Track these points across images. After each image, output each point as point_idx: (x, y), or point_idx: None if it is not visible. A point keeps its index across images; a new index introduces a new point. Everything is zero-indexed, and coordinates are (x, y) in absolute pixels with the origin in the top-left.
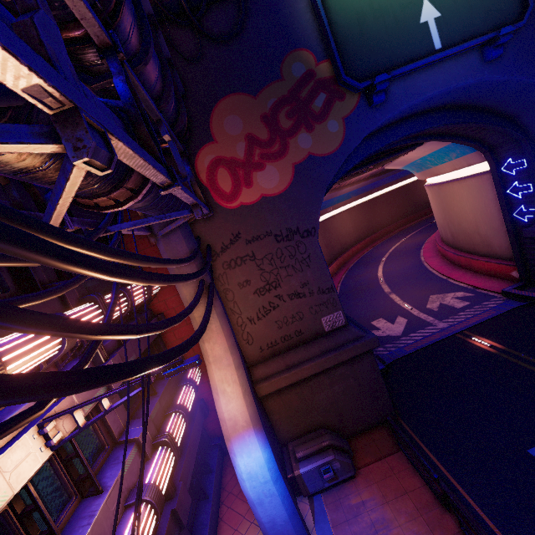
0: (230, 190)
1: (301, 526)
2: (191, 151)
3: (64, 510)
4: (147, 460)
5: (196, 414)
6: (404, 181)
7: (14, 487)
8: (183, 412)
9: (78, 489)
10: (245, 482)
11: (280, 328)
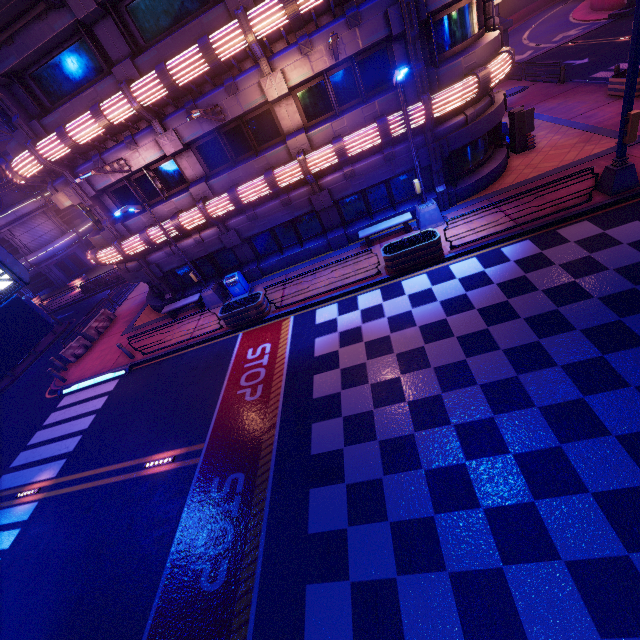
0: None
1: None
2: None
3: None
4: None
5: None
6: None
7: None
8: None
9: None
10: None
11: None
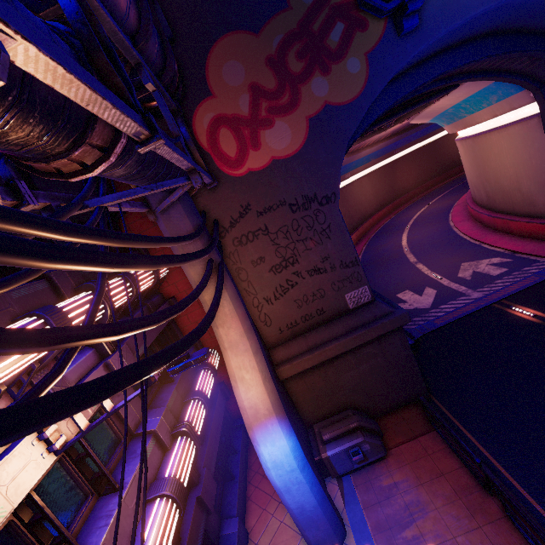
0: (235, 154)
1: (331, 510)
2: (186, 110)
3: (81, 510)
4: (167, 451)
5: (216, 397)
6: (429, 139)
7: (13, 501)
8: (202, 399)
9: (94, 488)
10: (270, 471)
11: (300, 307)
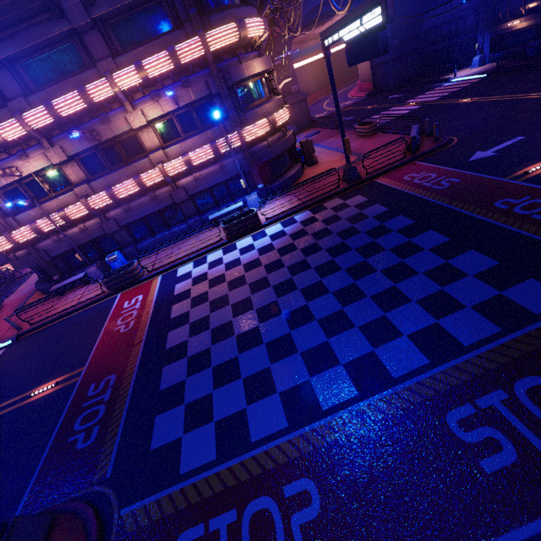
0: None
1: None
2: None
3: None
4: None
5: None
6: None
7: None
8: None
9: None
10: None
11: None
